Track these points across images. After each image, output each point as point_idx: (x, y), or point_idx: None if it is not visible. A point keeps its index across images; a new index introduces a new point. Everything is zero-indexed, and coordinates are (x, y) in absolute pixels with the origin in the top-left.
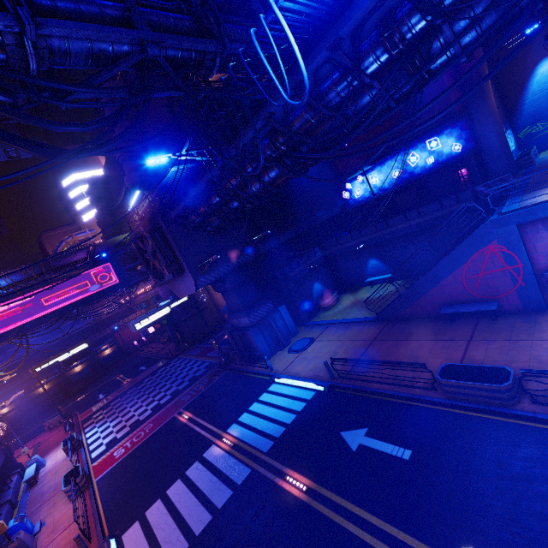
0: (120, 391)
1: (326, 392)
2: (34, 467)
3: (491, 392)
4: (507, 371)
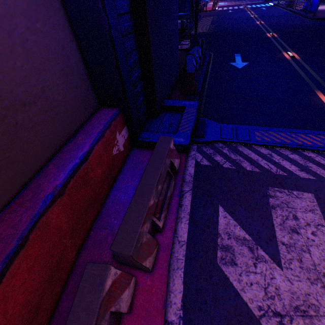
0: (234, 0)
1: (272, 6)
2: (207, 0)
3: (287, 3)
4: (295, 0)
